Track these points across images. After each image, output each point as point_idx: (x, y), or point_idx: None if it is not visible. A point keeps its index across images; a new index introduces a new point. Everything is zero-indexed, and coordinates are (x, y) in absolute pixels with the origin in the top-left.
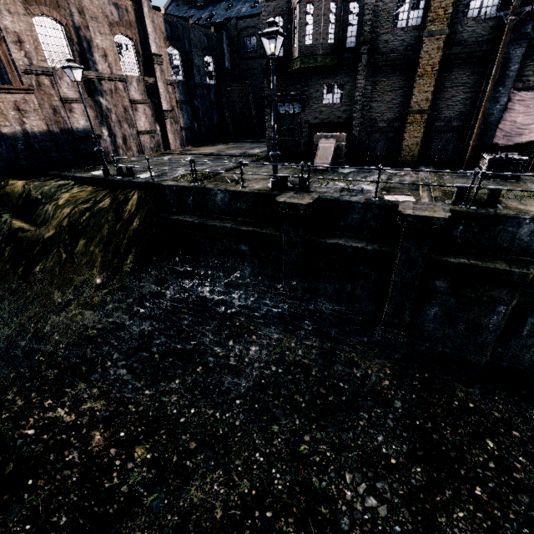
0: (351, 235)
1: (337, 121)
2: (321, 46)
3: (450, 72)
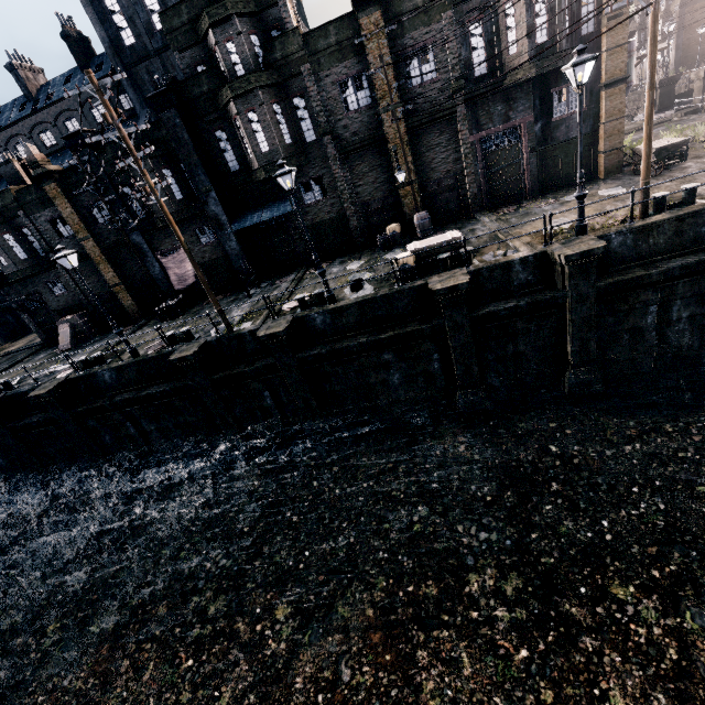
0: (37, 413)
1: (75, 304)
2: (16, 264)
3: (118, 255)
